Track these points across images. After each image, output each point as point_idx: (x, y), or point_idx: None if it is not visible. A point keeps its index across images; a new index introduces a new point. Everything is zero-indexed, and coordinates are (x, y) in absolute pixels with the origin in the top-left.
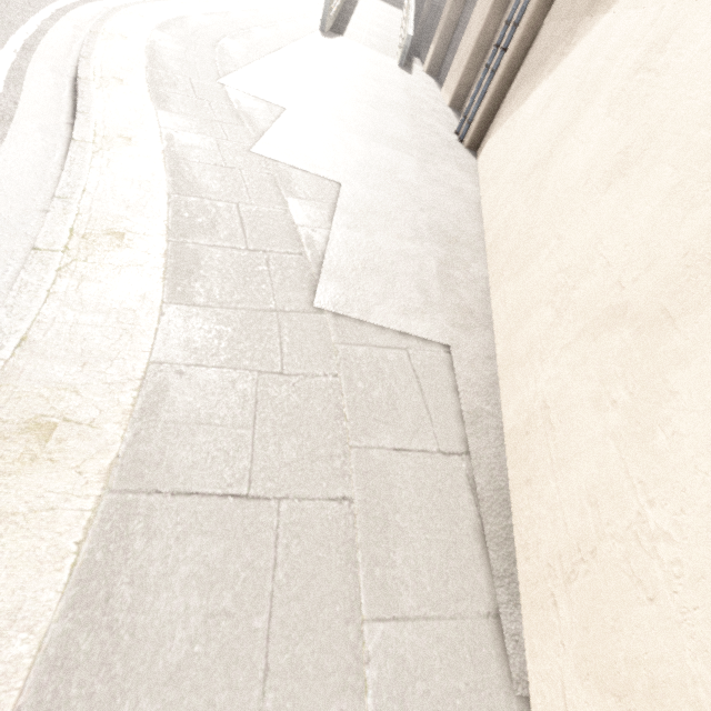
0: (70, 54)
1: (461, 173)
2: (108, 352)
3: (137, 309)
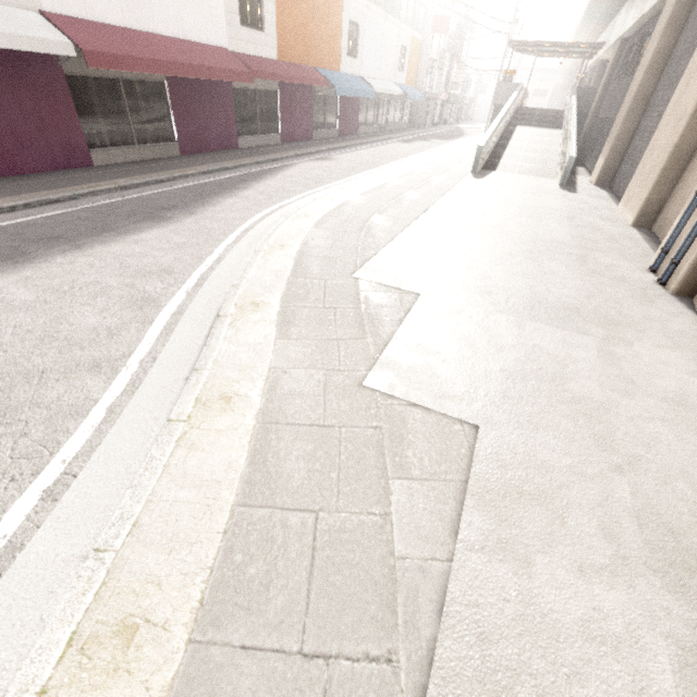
0: (231, 279)
1: (676, 353)
2: None
3: None
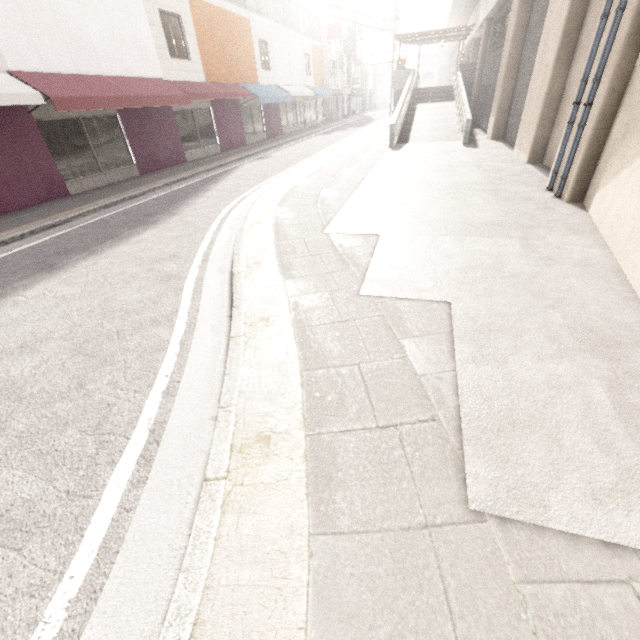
0: (228, 252)
1: (576, 237)
2: (265, 633)
3: (287, 550)
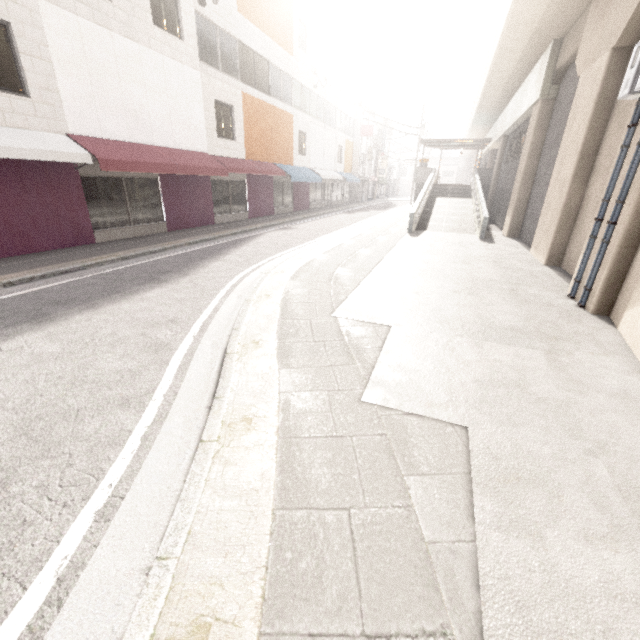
0: (229, 324)
1: (609, 358)
2: None
3: None
